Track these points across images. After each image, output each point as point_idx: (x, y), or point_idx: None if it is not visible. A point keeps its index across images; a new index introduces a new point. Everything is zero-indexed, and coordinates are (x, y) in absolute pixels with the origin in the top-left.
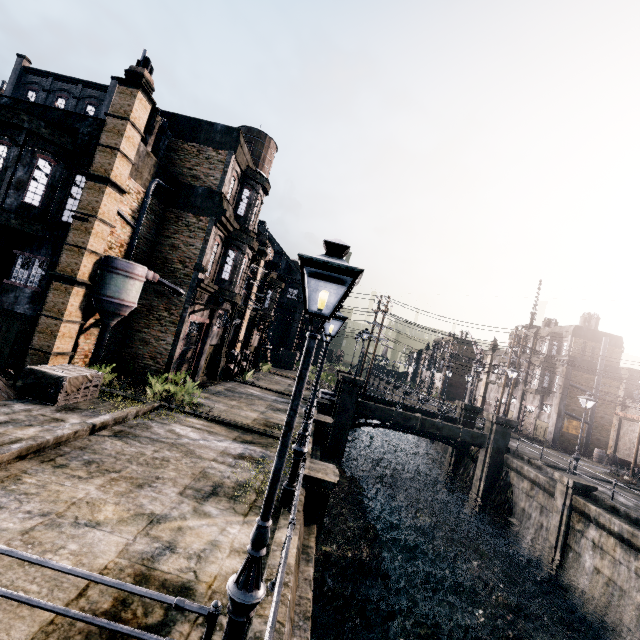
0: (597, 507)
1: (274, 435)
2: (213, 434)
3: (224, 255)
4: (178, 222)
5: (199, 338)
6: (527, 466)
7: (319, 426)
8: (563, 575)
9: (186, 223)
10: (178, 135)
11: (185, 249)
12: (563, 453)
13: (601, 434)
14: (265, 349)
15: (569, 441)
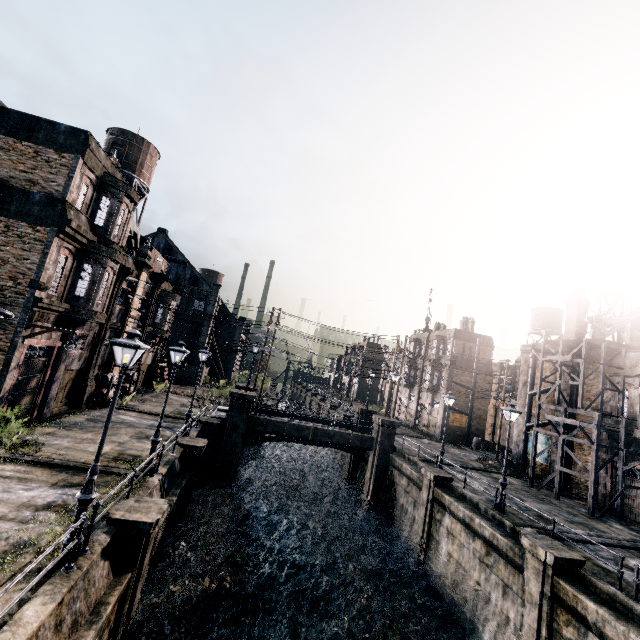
0: (450, 497)
1: (115, 471)
2: (25, 482)
3: (77, 269)
4: (8, 232)
5: (48, 364)
6: (406, 464)
7: (189, 451)
8: (428, 564)
9: (19, 233)
10: (9, 132)
11: (17, 263)
12: (448, 445)
13: (479, 424)
14: (161, 367)
15: (454, 433)
